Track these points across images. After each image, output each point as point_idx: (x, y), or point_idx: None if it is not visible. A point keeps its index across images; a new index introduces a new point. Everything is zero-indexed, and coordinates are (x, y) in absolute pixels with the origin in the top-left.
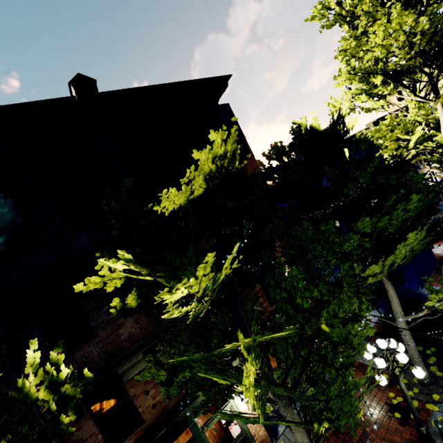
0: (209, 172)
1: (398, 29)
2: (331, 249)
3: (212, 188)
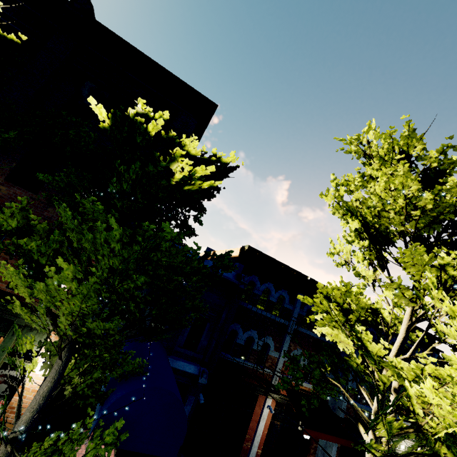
0: None
1: (400, 189)
2: None
3: None
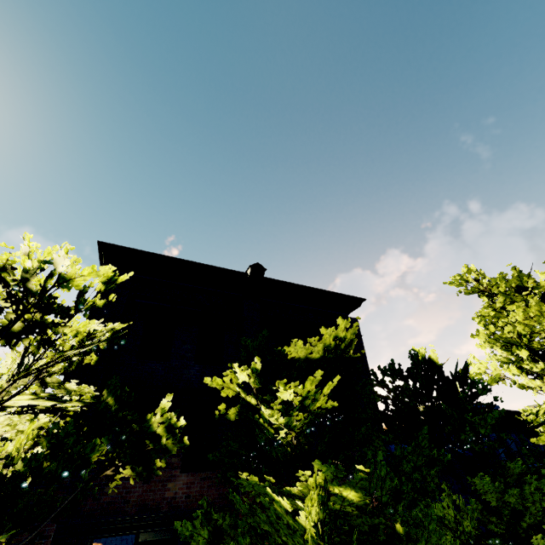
0: (328, 345)
1: (539, 315)
2: (421, 454)
3: (326, 359)
